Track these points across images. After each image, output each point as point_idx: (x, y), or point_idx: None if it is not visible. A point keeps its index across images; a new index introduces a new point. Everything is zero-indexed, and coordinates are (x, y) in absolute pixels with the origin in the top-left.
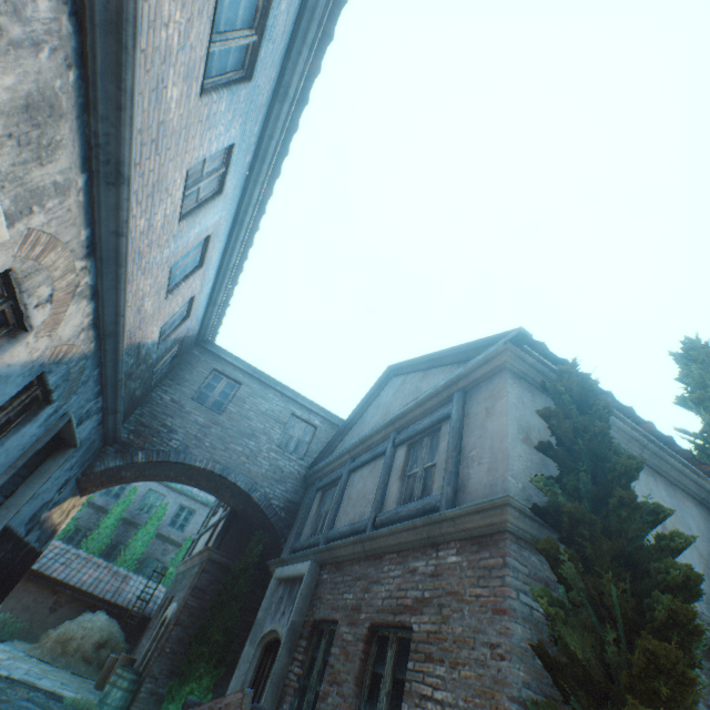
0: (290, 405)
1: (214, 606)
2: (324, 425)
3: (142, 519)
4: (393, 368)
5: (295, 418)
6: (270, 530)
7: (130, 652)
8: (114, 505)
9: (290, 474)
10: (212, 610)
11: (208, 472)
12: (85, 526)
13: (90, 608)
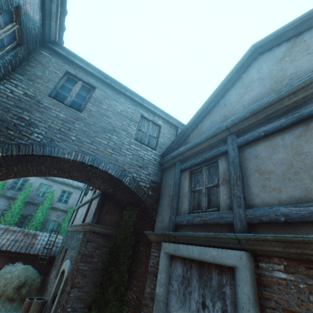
0: (138, 109)
1: (104, 273)
2: (165, 125)
3: (40, 200)
4: (261, 44)
5: (144, 119)
6: (140, 206)
7: (46, 277)
8: (18, 195)
9: (149, 161)
10: (103, 278)
11: (78, 163)
12: (2, 208)
13: (11, 259)
